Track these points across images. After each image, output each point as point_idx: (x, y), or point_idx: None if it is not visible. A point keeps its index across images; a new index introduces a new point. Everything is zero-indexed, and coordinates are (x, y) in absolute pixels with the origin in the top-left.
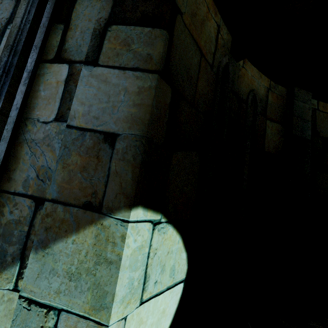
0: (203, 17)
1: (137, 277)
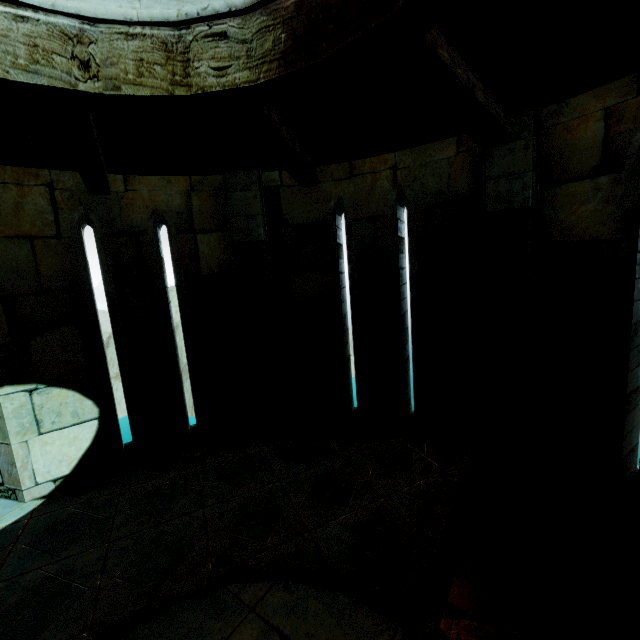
0: (14, 203)
1: (27, 422)
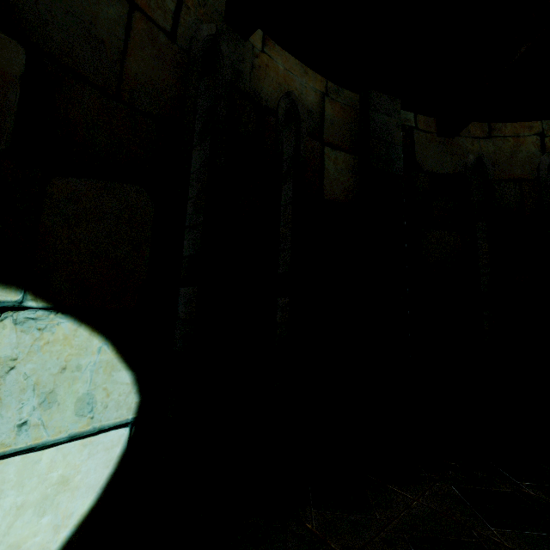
0: None
1: None
